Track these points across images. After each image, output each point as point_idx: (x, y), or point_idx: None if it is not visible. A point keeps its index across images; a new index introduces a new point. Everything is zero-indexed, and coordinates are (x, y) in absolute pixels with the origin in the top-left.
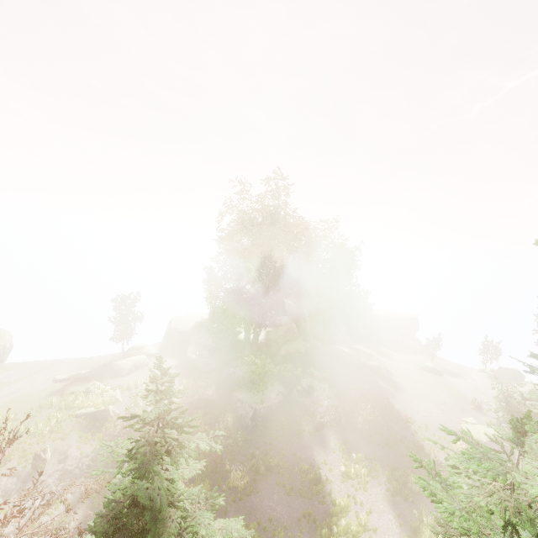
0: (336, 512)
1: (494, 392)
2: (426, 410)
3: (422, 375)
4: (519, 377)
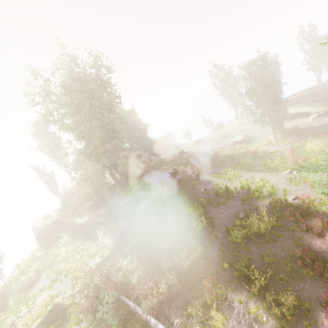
0: (248, 187)
1: (222, 132)
2: (216, 148)
3: (197, 145)
4: (222, 123)
